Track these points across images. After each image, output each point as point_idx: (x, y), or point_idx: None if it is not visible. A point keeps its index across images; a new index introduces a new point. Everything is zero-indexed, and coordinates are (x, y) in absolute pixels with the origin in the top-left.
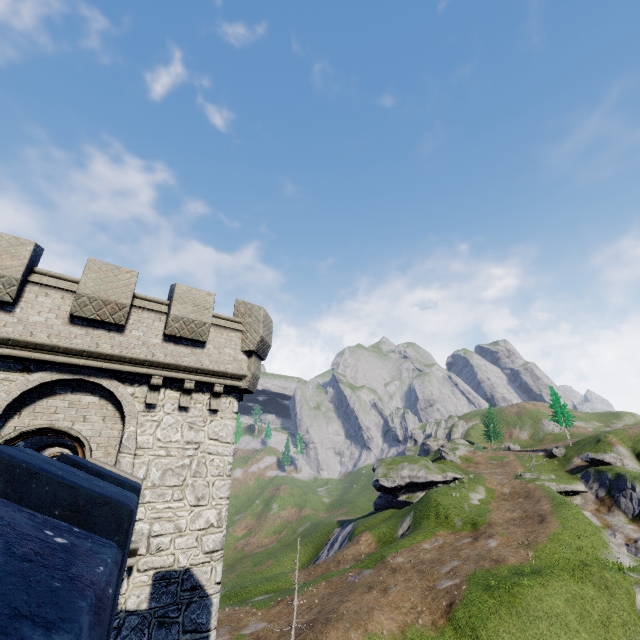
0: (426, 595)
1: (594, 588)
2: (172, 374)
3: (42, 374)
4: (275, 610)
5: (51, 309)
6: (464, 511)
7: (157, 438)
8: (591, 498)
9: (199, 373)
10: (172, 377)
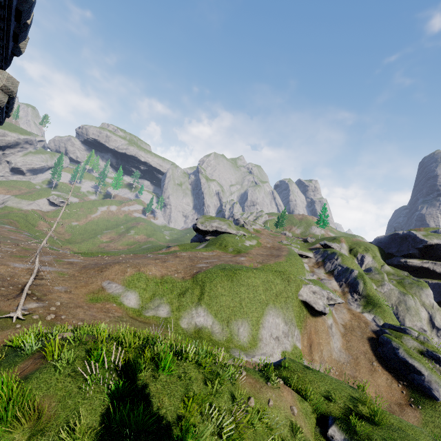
0: (187, 267)
1: (281, 280)
2: None
3: None
4: (93, 258)
5: None
6: (237, 246)
7: None
8: (313, 261)
9: None
10: None
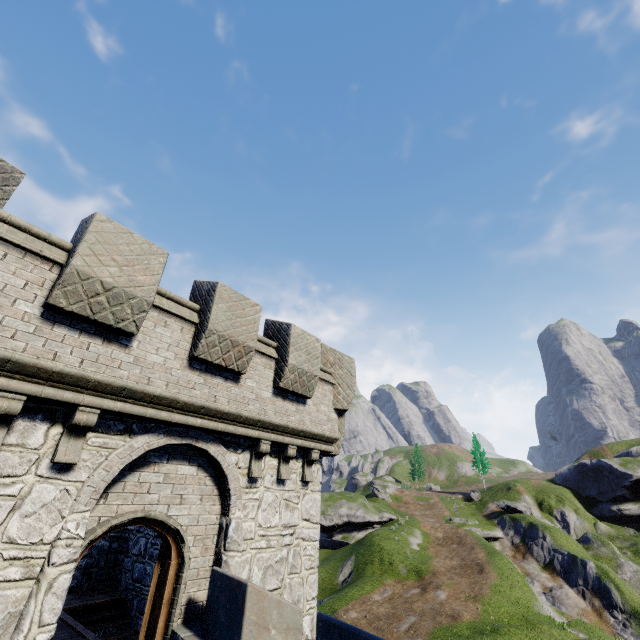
0: None
1: None
2: (279, 438)
3: (148, 438)
4: None
5: (170, 345)
6: (408, 557)
7: (258, 523)
8: (508, 544)
9: (301, 436)
10: (279, 442)
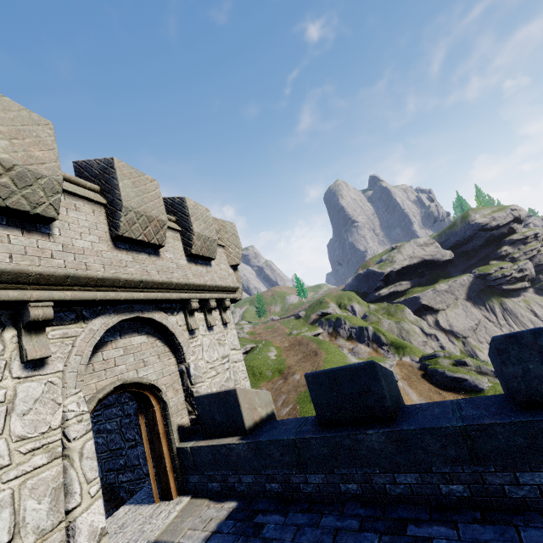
0: None
1: None
2: (203, 295)
3: (102, 319)
4: None
5: (89, 229)
6: (270, 365)
7: (206, 361)
8: (326, 335)
9: (215, 291)
10: (203, 298)
